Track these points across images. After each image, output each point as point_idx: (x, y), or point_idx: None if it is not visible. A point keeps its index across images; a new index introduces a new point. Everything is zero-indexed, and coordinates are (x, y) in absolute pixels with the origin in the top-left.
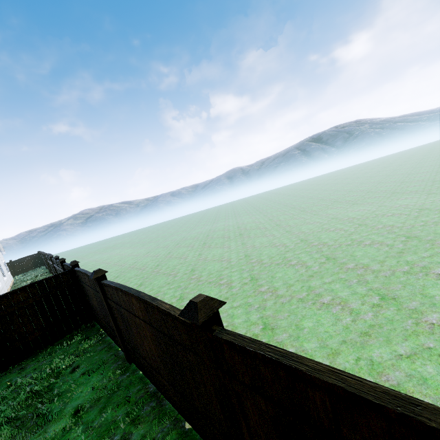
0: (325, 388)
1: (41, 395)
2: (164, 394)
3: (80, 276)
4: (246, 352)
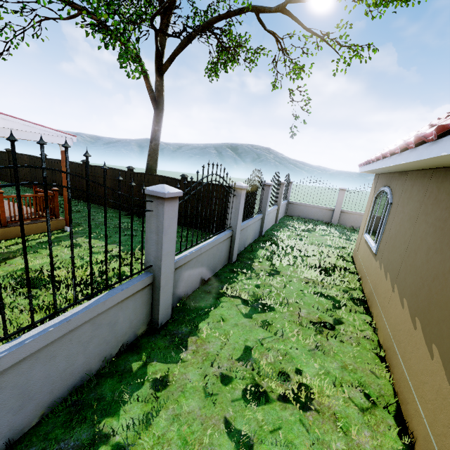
0: (54, 160)
1: None
2: (26, 185)
3: None
4: (48, 159)
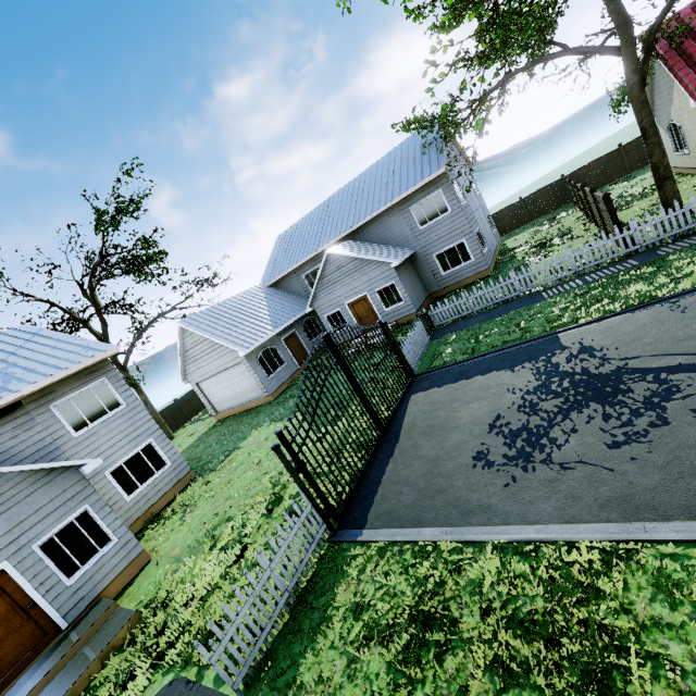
0: None
1: (617, 183)
2: None
3: (578, 172)
4: None
